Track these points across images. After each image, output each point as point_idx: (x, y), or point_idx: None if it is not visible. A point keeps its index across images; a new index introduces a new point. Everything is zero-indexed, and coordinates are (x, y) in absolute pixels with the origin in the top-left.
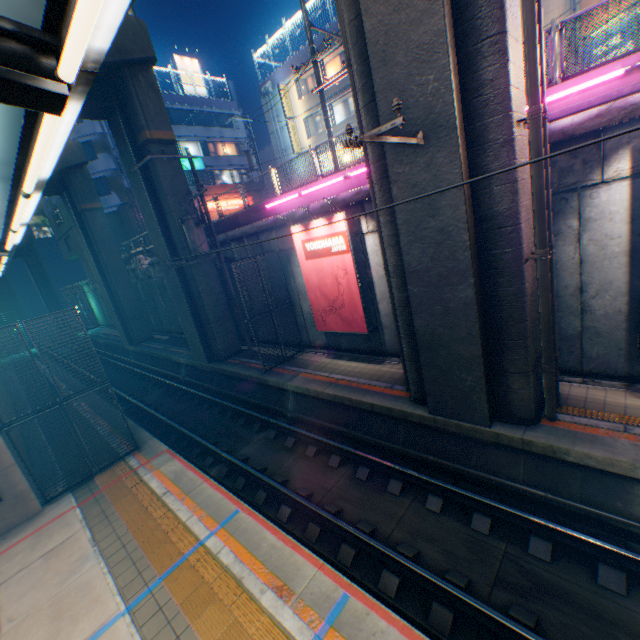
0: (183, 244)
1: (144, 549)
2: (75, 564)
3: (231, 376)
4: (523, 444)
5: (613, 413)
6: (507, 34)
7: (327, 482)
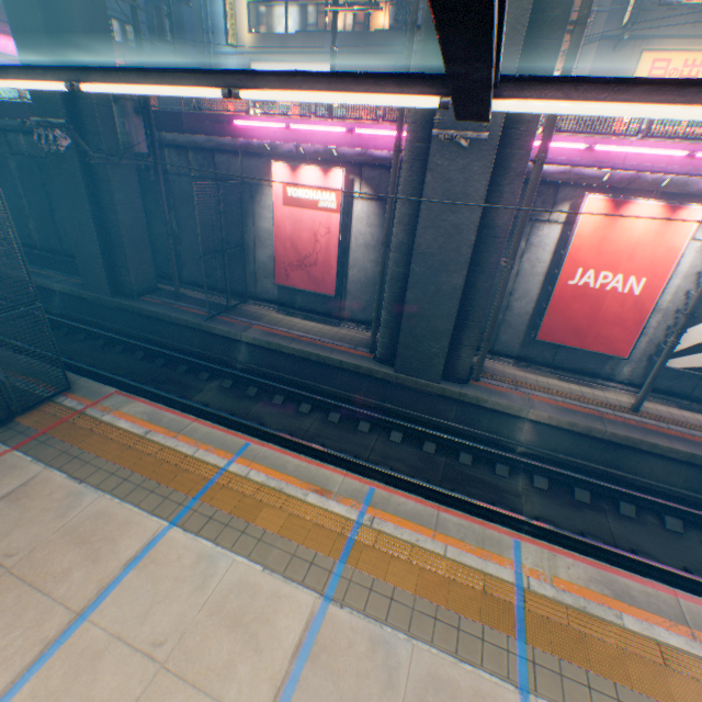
0: (98, 128)
1: (157, 480)
2: (67, 500)
3: (152, 318)
4: (460, 396)
5: (509, 379)
6: None
7: (303, 425)
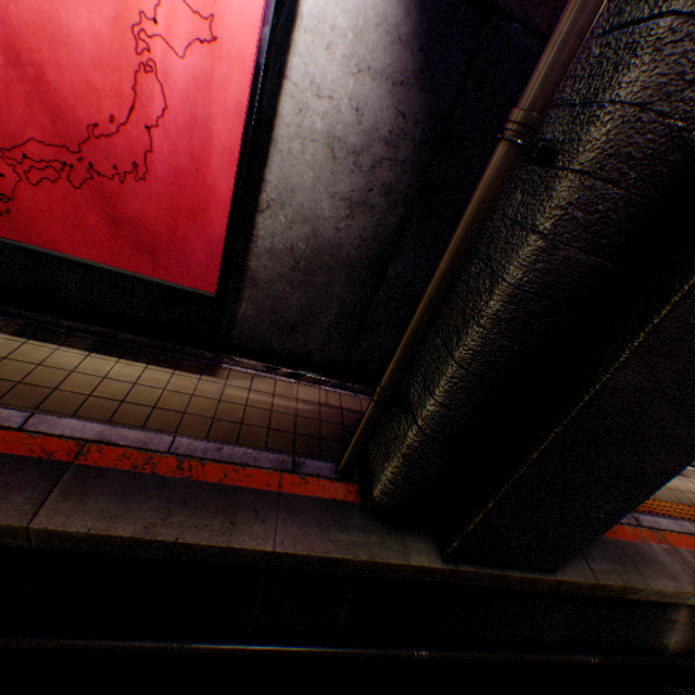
0: None
1: None
2: None
3: None
4: (589, 589)
5: None
6: None
7: None
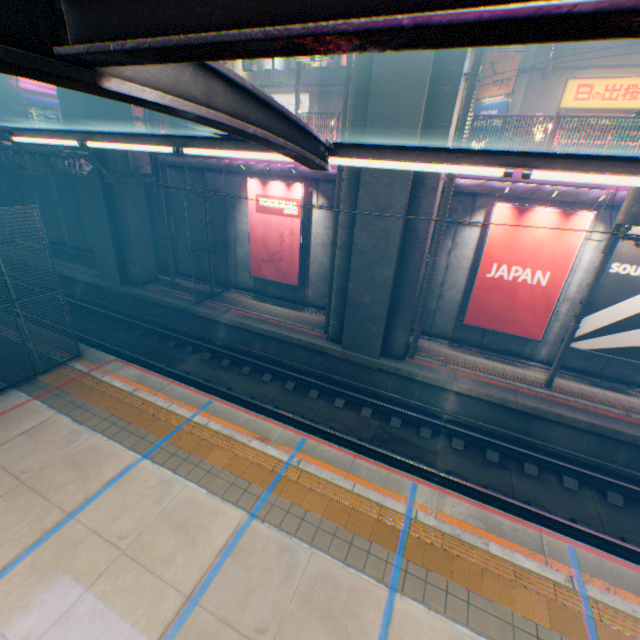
0: (115, 155)
1: (137, 425)
2: (69, 437)
3: (152, 302)
4: (395, 370)
5: (441, 357)
6: (451, 125)
7: (264, 391)
